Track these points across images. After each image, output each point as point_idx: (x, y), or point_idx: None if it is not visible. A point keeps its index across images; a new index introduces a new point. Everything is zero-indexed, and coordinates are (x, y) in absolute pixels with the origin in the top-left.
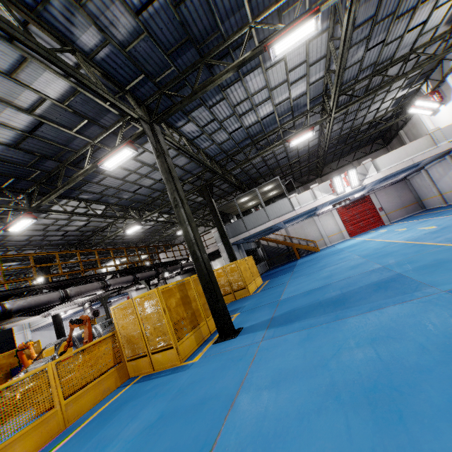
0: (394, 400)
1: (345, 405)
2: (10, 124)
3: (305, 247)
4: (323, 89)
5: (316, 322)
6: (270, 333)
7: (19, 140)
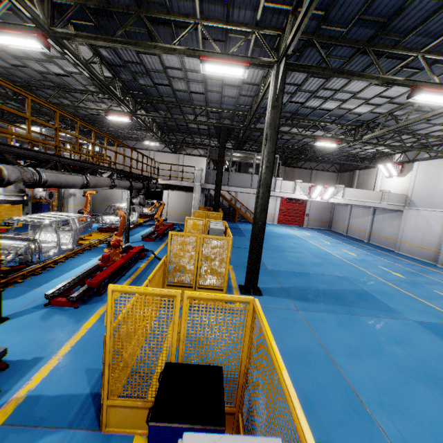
0: None
1: (419, 382)
2: None
3: (246, 215)
4: (370, 120)
5: (335, 310)
6: (300, 305)
7: None
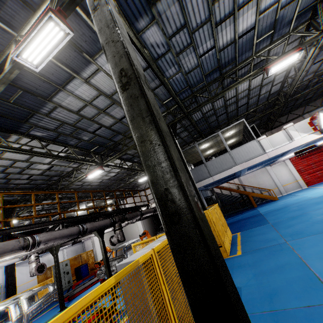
0: None
1: None
2: None
3: (262, 195)
4: None
5: None
6: None
7: None
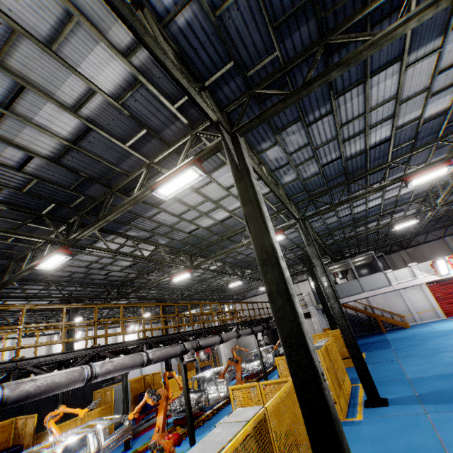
0: None
1: None
2: (215, 218)
3: (392, 321)
4: (428, 188)
5: None
6: (431, 408)
7: (212, 225)
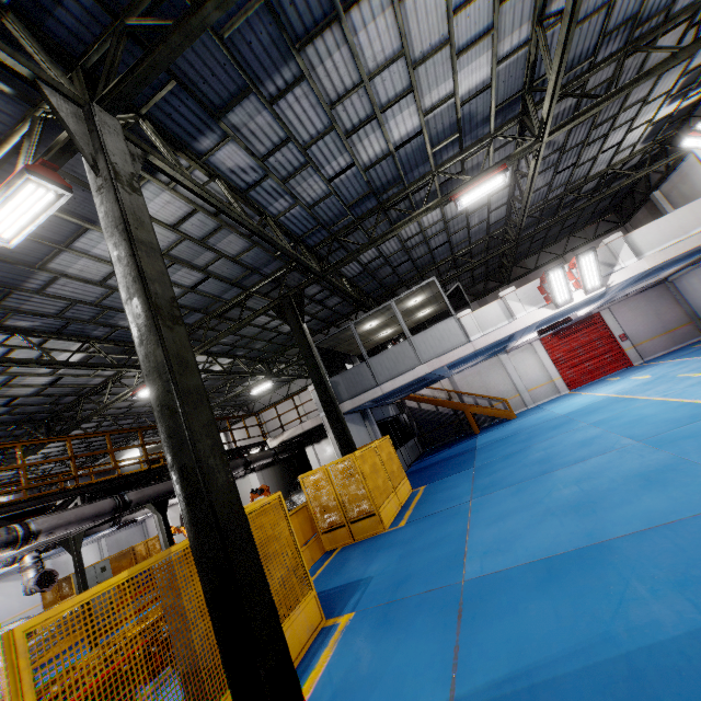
0: None
1: None
2: None
3: (488, 411)
4: (526, 78)
5: None
6: None
7: None
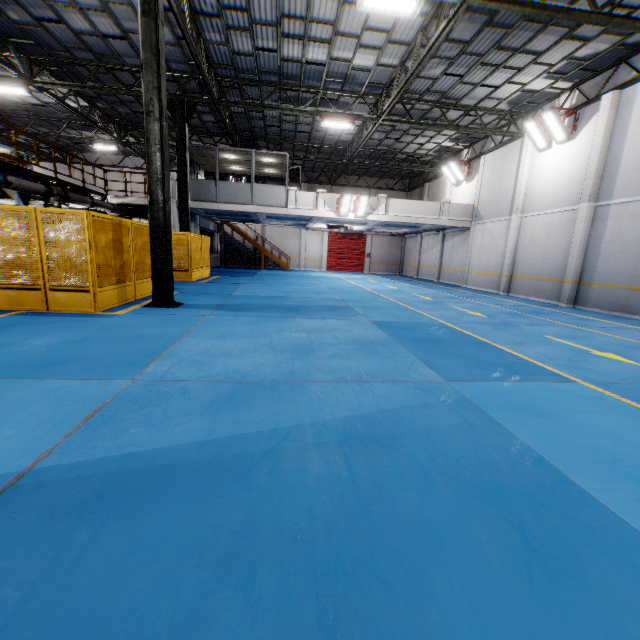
0: (308, 351)
1: (276, 350)
2: None
3: (276, 259)
4: (388, 81)
5: (268, 315)
6: (219, 313)
7: None
